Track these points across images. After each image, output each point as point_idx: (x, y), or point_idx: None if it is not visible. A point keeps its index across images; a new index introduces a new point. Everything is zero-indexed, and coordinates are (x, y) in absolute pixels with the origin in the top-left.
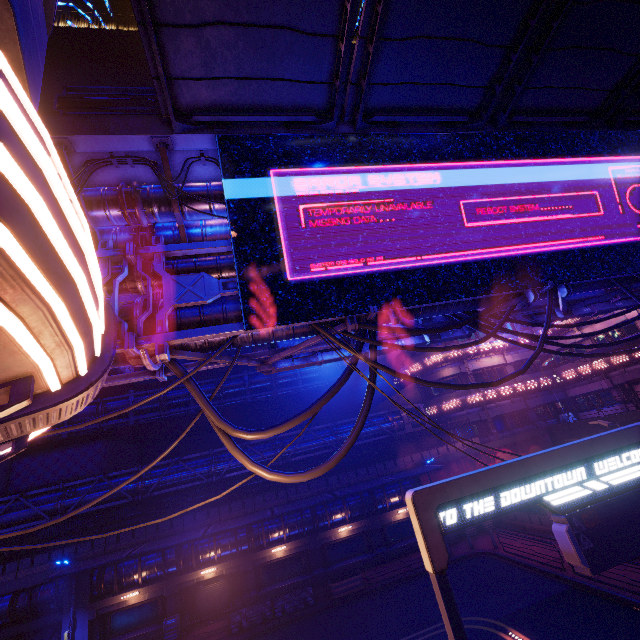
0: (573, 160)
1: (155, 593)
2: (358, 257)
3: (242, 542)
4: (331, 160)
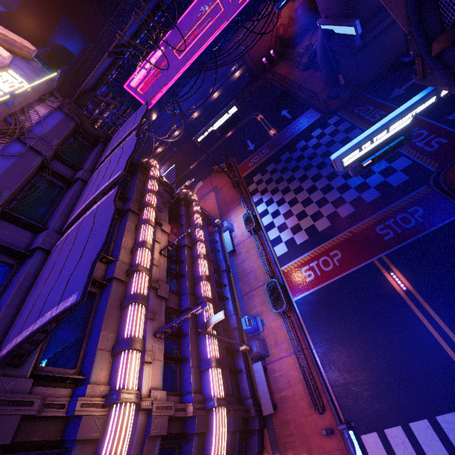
0: None
1: (165, 146)
2: (159, 92)
3: (181, 120)
4: (134, 70)
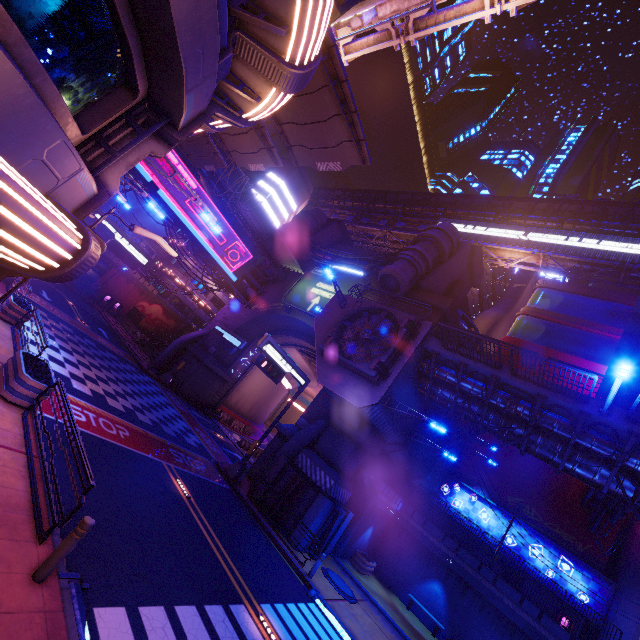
0: (232, 229)
1: None
2: (153, 172)
3: None
4: (177, 151)
